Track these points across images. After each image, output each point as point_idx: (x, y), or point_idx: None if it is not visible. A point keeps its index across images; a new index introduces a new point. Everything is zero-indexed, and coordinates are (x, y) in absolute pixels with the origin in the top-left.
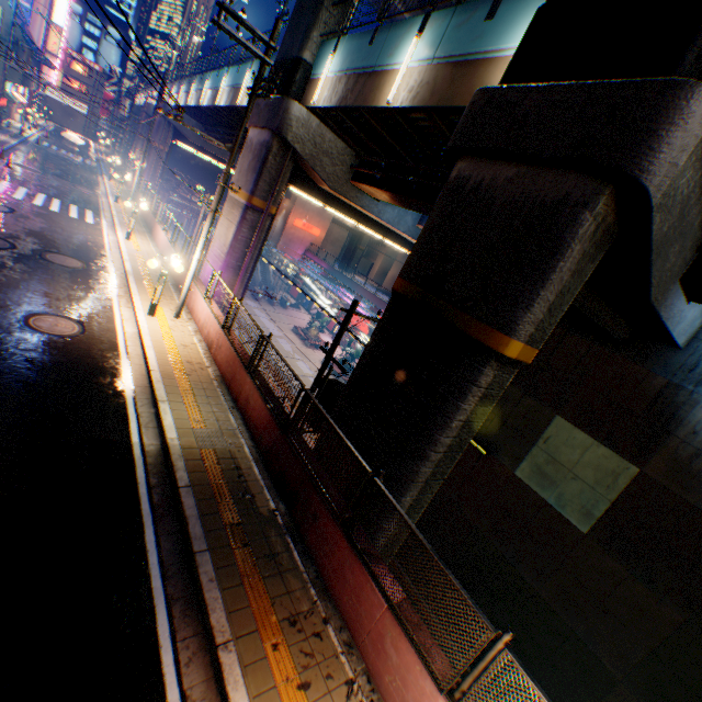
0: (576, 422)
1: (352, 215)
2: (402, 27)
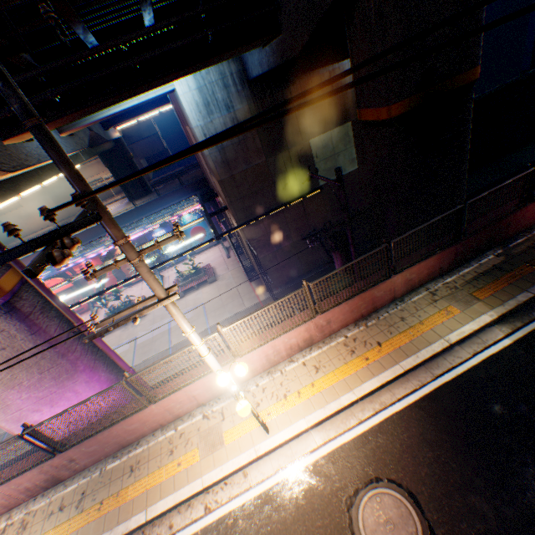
0: (319, 133)
1: (18, 187)
2: None
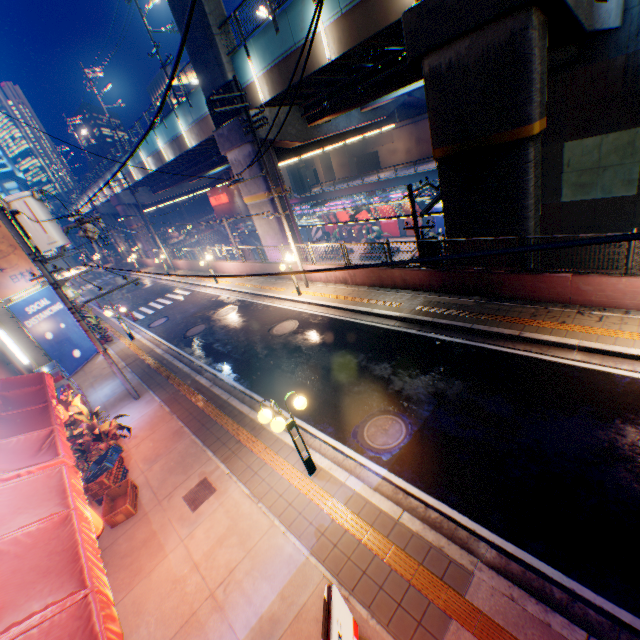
0: (580, 136)
1: (319, 147)
2: (295, 7)
